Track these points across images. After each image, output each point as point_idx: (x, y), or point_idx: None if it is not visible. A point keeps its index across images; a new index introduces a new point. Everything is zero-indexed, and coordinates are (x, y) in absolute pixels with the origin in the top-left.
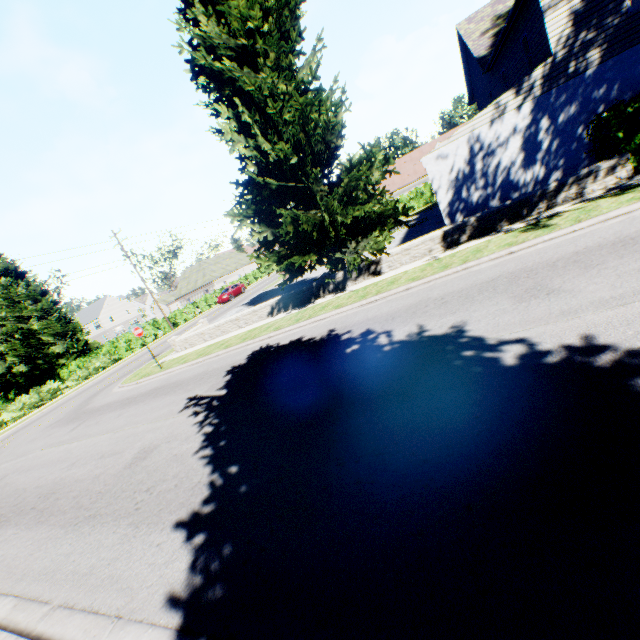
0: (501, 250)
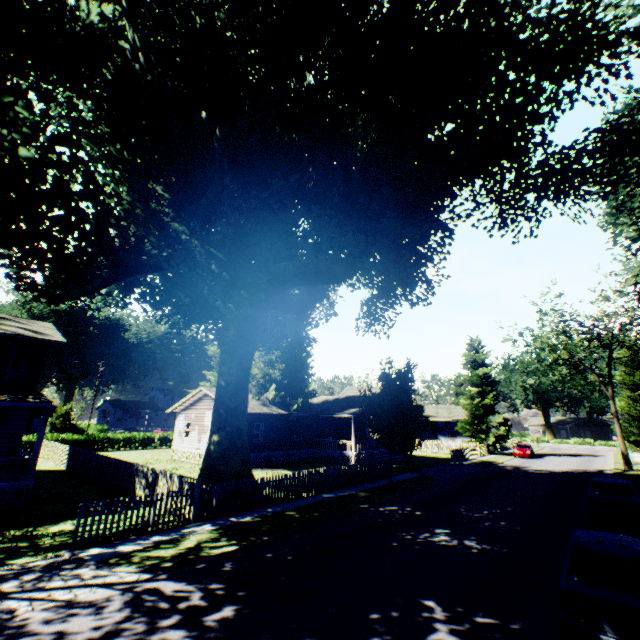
0: (613, 459)
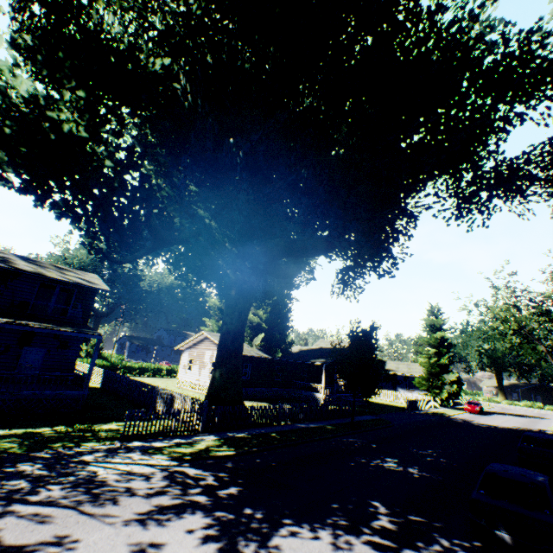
0: None
